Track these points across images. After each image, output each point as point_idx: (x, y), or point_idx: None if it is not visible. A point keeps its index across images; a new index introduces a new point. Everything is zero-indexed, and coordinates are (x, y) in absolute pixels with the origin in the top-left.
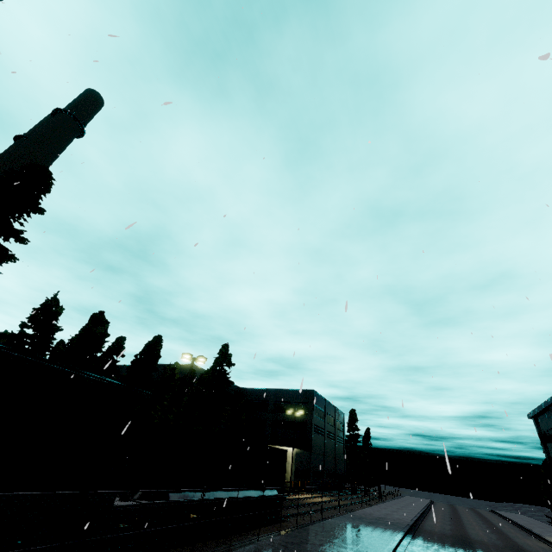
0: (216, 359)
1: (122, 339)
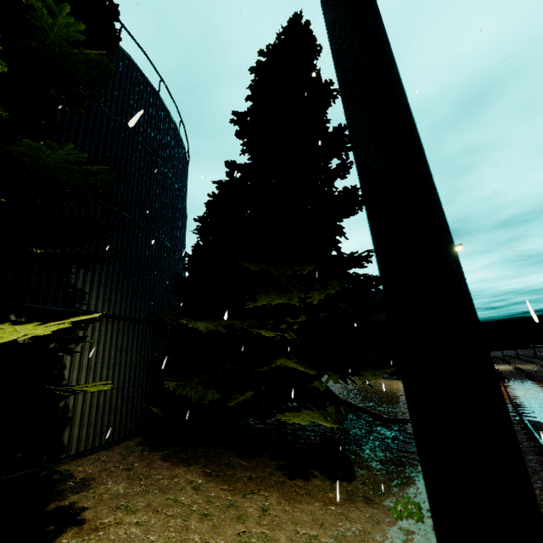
0: None
1: None
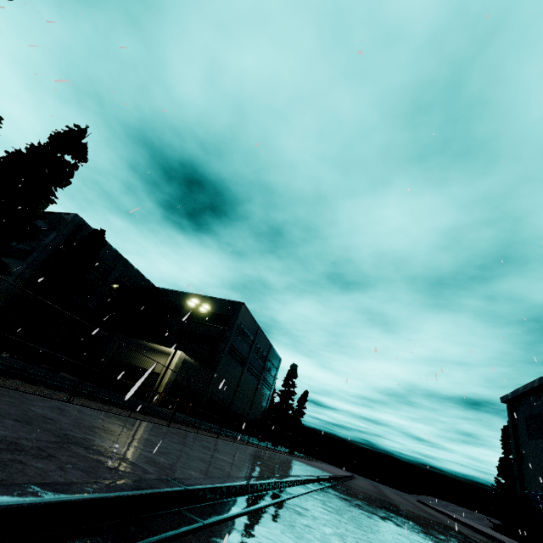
0: (52, 135)
1: None
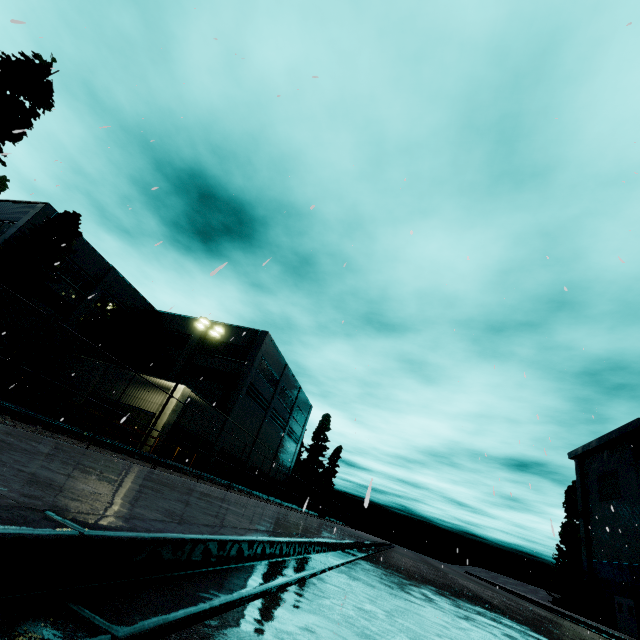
0: None
1: None
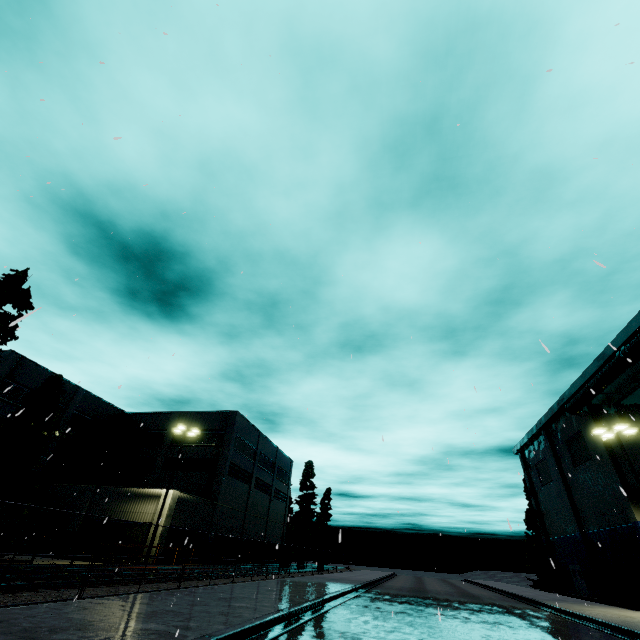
0: None
1: None
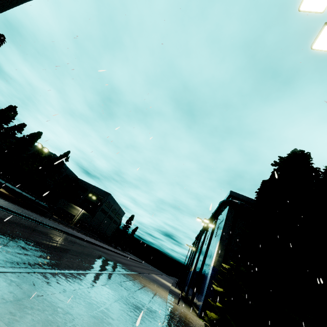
0: (61, 155)
1: (24, 125)
